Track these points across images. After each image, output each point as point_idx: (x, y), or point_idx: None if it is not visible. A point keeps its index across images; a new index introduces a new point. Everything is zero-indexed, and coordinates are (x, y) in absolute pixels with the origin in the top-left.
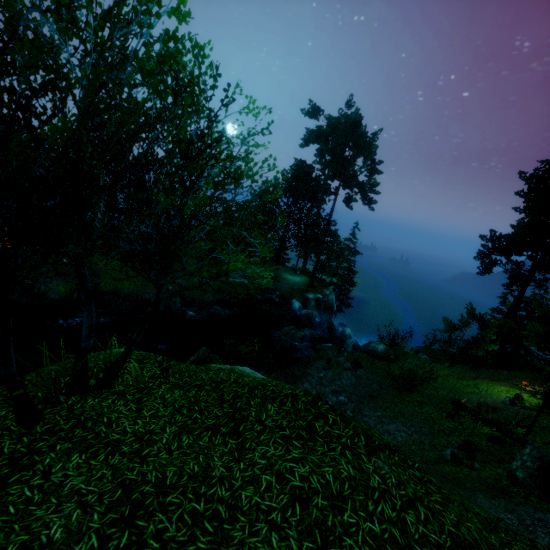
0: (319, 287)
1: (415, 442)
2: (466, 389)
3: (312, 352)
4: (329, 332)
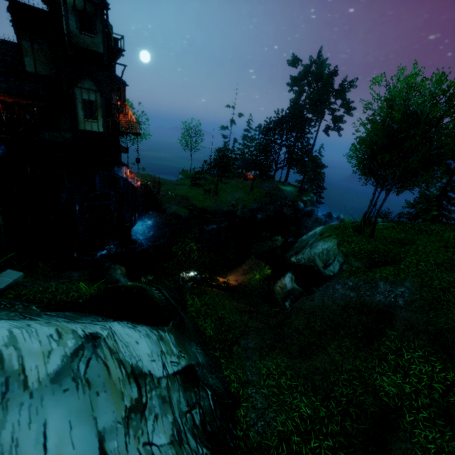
0: (304, 192)
1: None
2: None
3: None
4: (330, 218)
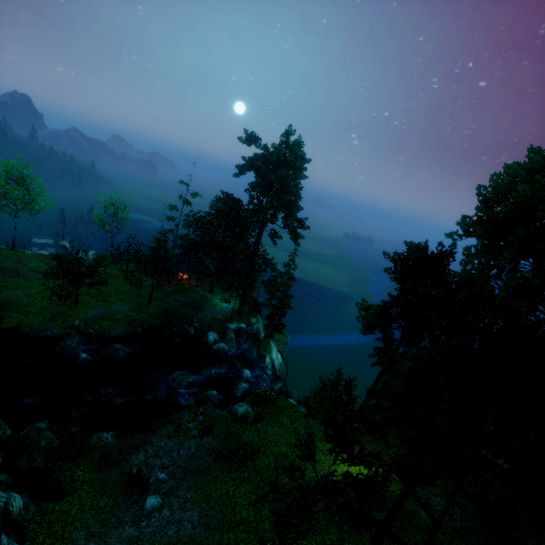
0: (248, 314)
1: (190, 539)
2: (315, 456)
3: (191, 402)
4: (230, 372)
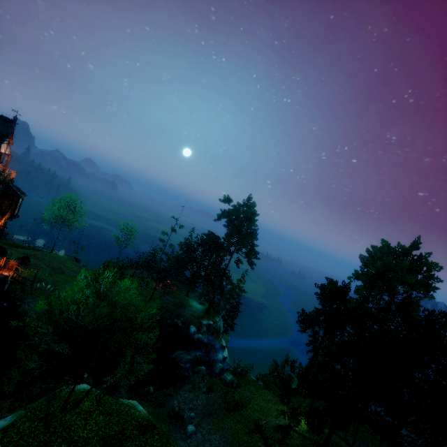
0: (213, 314)
1: None
2: (274, 412)
3: (190, 373)
4: (208, 355)
